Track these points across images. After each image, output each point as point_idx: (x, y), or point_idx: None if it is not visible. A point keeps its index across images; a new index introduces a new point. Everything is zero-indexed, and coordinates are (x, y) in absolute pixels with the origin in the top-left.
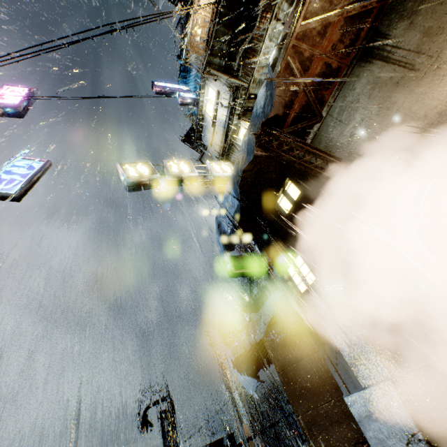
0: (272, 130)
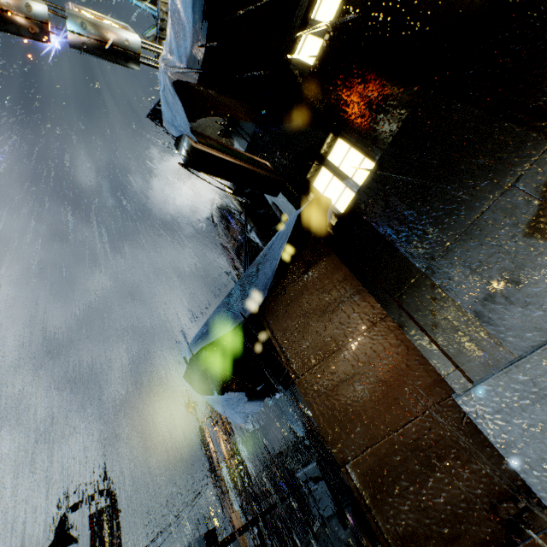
0: None
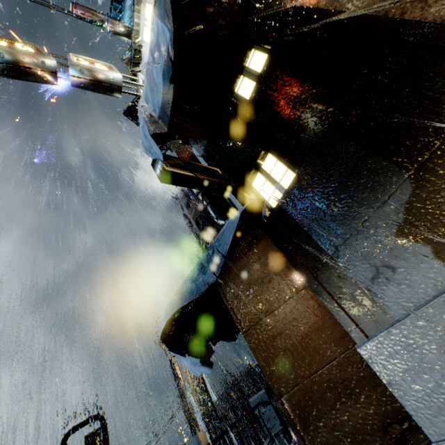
0: None
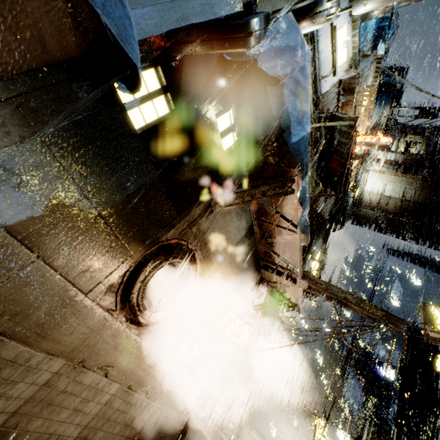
0: (284, 187)
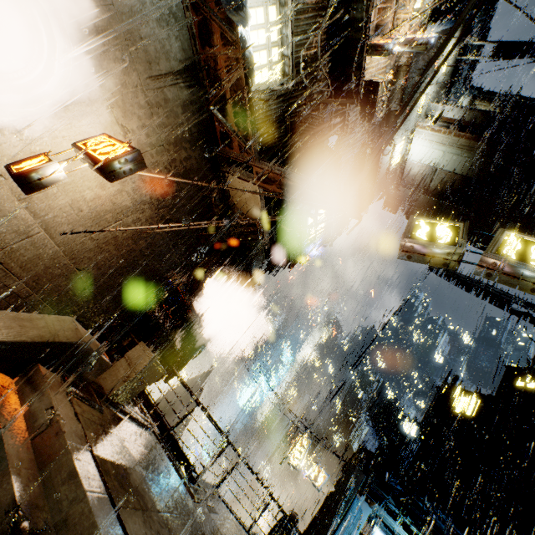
0: None
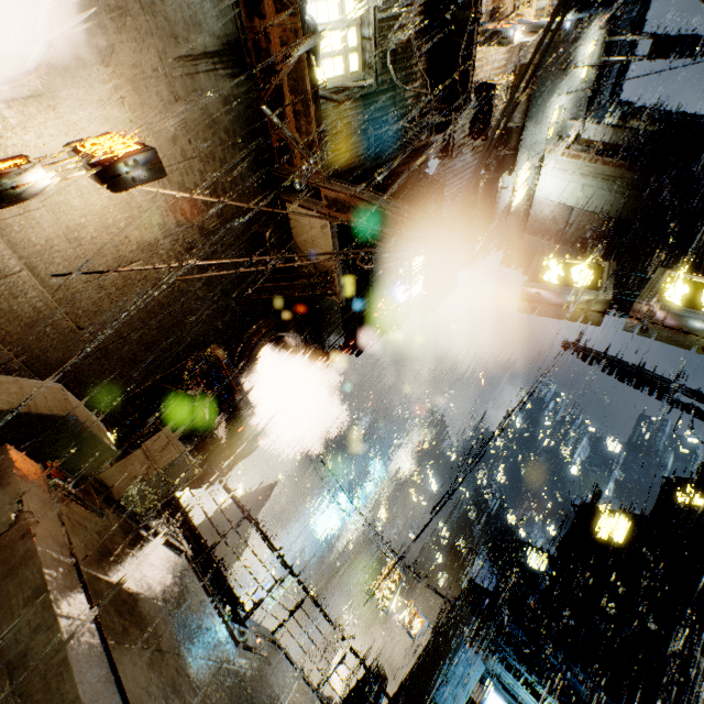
0: None
